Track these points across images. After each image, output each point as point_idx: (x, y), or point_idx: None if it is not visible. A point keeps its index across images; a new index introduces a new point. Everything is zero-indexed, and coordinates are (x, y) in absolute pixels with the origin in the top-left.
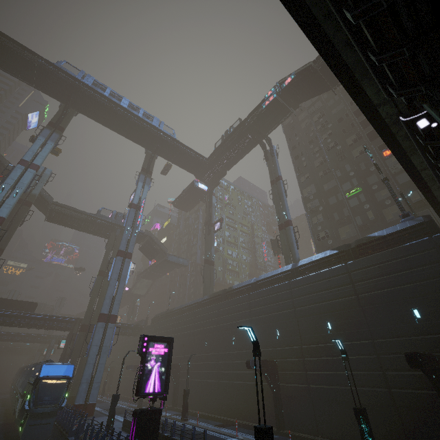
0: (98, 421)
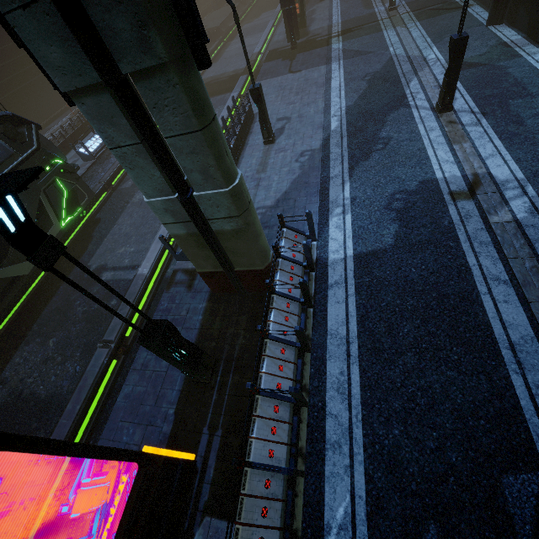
0: None
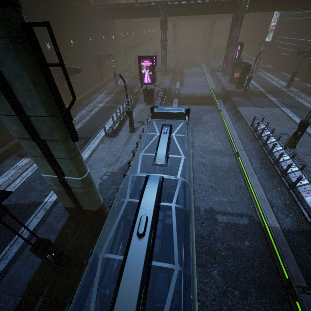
0: (100, 173)
